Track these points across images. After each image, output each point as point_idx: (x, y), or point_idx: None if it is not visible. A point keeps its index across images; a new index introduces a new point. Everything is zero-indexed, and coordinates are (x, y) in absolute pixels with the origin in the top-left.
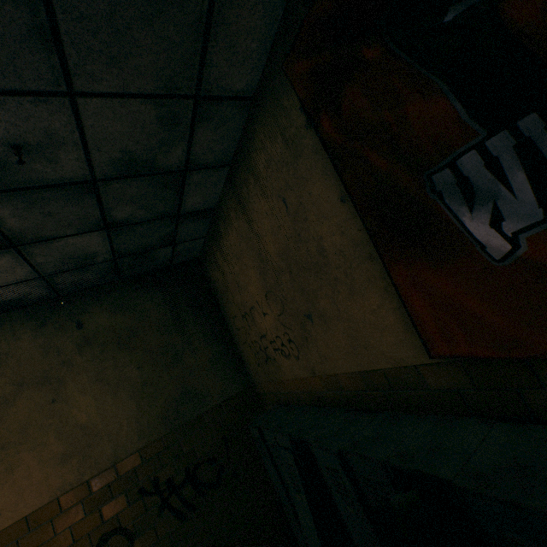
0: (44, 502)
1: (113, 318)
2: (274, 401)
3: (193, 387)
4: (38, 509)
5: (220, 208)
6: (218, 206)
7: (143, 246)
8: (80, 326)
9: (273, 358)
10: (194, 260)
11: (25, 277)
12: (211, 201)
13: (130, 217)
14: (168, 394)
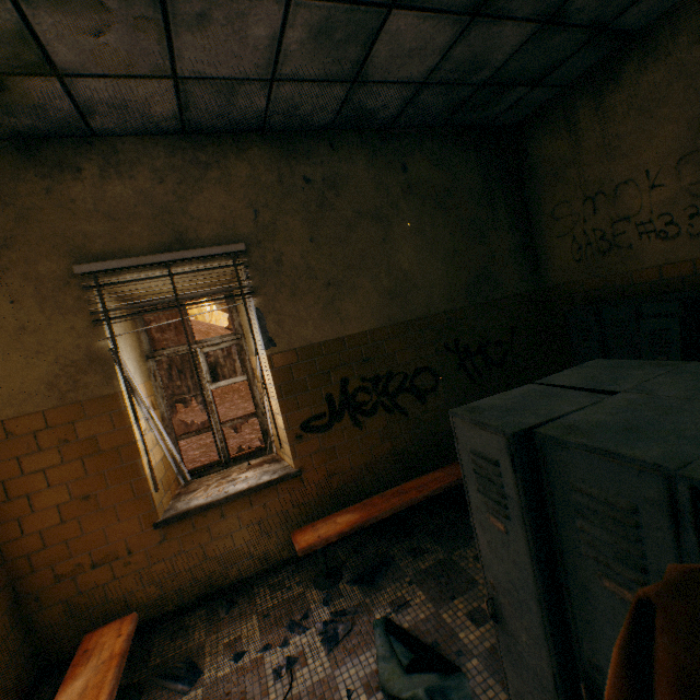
0: (377, 325)
1: (431, 171)
2: (583, 302)
3: (492, 271)
4: (373, 330)
5: (649, 33)
6: (647, 29)
7: (519, 74)
8: (404, 169)
9: (625, 246)
10: (510, 126)
11: (416, 76)
12: (649, 17)
13: (577, 11)
14: (472, 270)
